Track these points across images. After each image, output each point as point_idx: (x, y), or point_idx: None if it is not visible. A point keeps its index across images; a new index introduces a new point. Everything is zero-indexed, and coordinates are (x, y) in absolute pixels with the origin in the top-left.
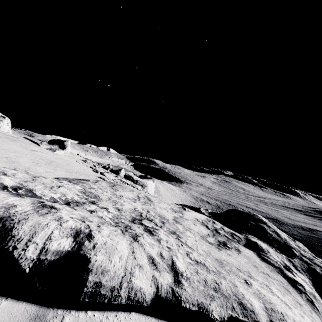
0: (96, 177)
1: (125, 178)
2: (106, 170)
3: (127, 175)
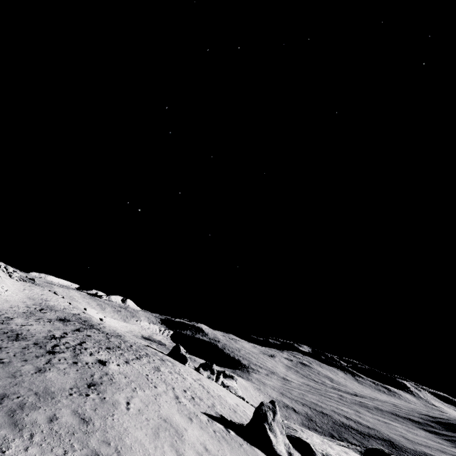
0: None
1: None
2: None
3: None
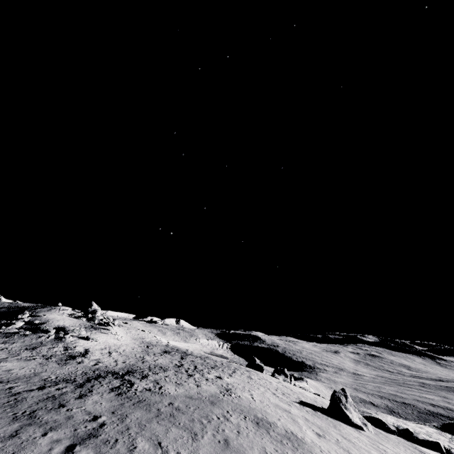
0: None
1: None
2: None
3: None
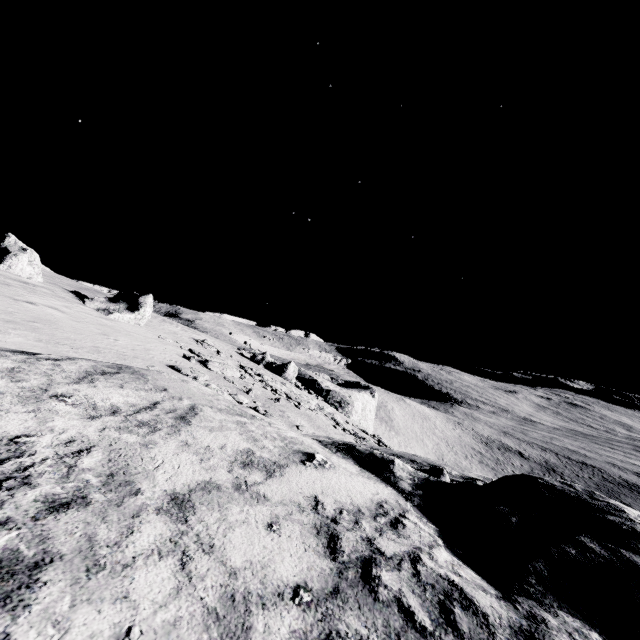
0: (155, 365)
1: (303, 384)
2: (257, 364)
3: (307, 378)
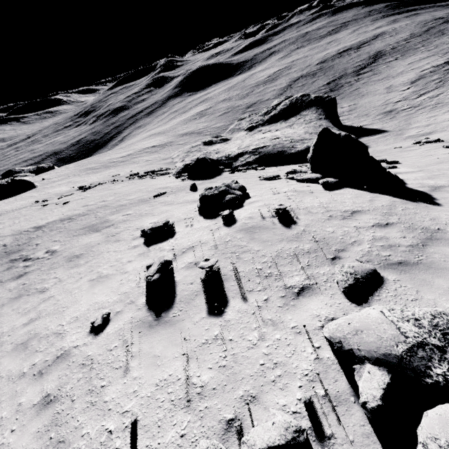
0: None
1: None
2: None
3: None
